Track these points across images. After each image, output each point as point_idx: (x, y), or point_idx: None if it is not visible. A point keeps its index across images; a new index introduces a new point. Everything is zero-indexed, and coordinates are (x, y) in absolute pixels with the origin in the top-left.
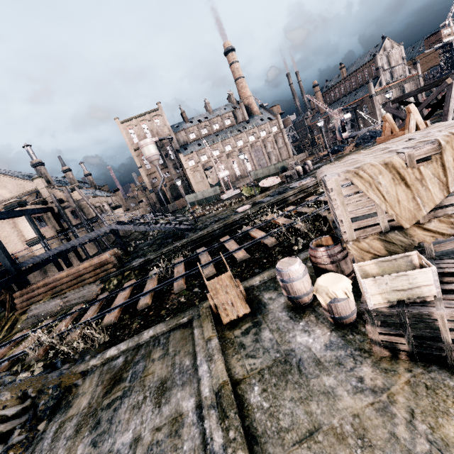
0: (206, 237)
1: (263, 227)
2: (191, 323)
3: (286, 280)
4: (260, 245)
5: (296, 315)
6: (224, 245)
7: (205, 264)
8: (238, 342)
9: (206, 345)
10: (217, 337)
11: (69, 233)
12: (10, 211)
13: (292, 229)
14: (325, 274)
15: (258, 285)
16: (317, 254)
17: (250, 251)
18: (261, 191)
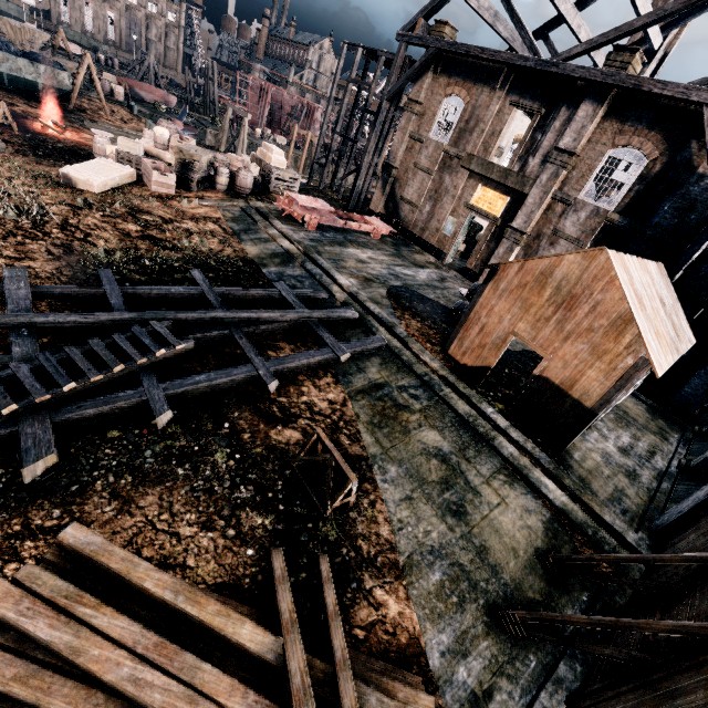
0: None
1: None
2: None
3: None
4: None
5: None
6: None
7: None
8: None
9: None
10: None
11: None
12: None
13: None
14: None
15: None
16: None
17: None
18: None
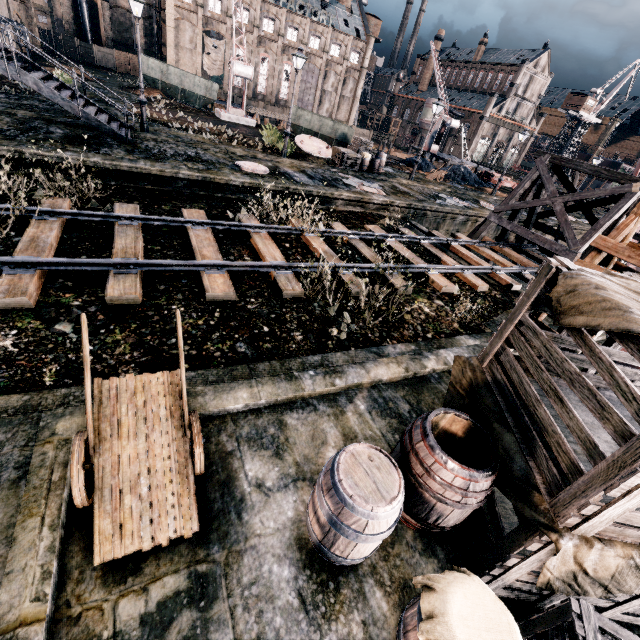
0: (153, 180)
1: (280, 235)
2: None
3: (349, 533)
4: (266, 281)
5: (316, 594)
6: (187, 232)
7: (121, 263)
8: None
9: None
10: (48, 621)
11: None
12: None
13: (342, 288)
14: (465, 581)
15: (238, 413)
16: (441, 472)
17: (241, 284)
18: (294, 153)
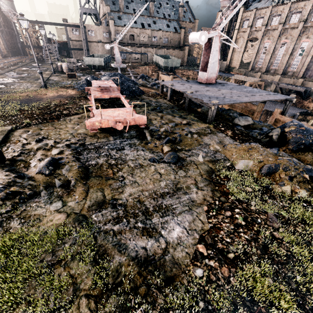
0: None
1: None
2: None
3: None
4: None
5: None
6: None
7: None
8: None
9: None
10: None
11: (94, 43)
12: (56, 23)
13: None
14: None
15: None
16: None
17: None
18: None
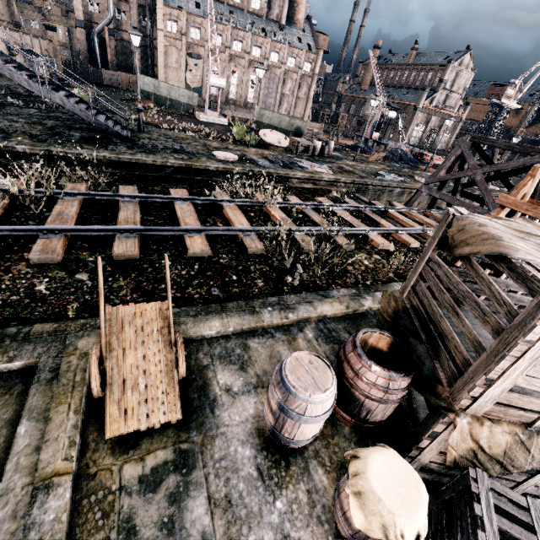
0: (148, 168)
1: (246, 207)
2: (28, 382)
3: (294, 415)
4: (235, 242)
5: (271, 469)
6: (174, 206)
7: (124, 229)
8: (124, 513)
9: (29, 503)
10: (74, 475)
11: None
12: None
13: (295, 245)
14: (383, 450)
15: (212, 338)
16: (366, 374)
17: (215, 244)
18: (258, 143)
